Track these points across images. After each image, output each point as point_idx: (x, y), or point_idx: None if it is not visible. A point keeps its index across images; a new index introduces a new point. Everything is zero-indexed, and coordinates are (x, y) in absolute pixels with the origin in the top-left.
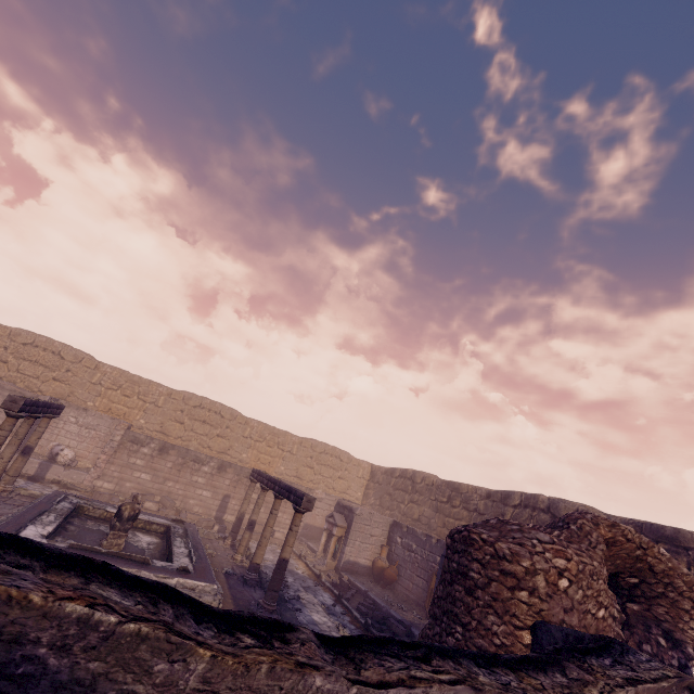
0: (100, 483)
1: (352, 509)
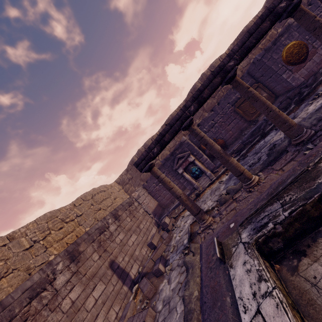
0: None
1: (181, 141)
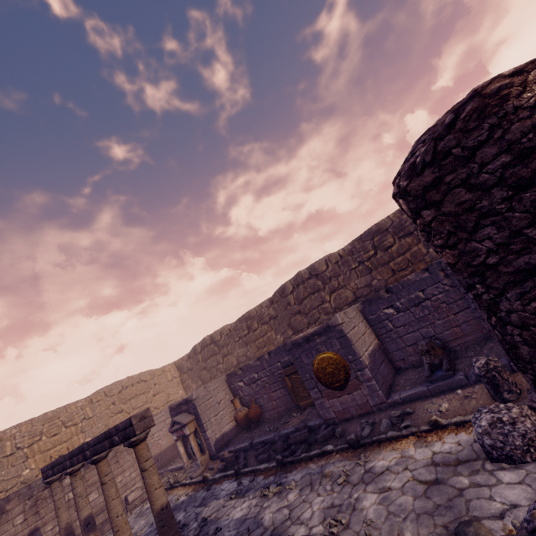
0: None
1: (188, 398)
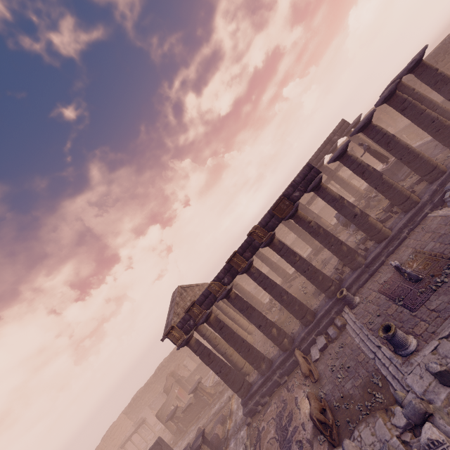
0: None
1: (141, 417)
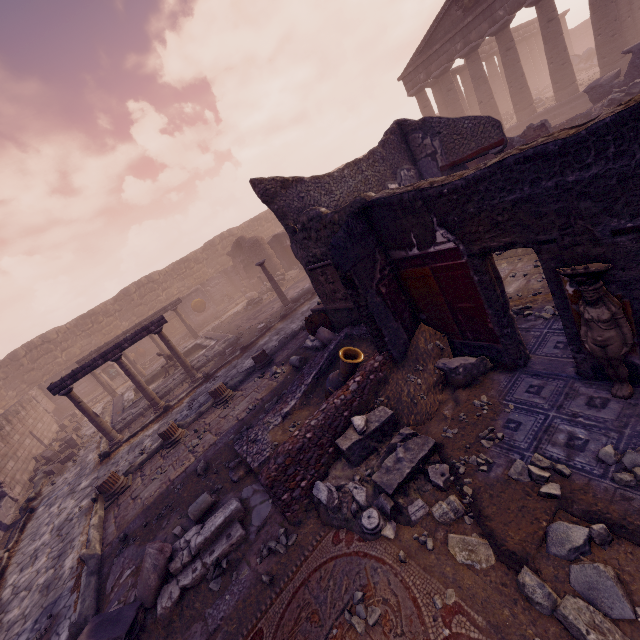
0: (15, 493)
1: None
